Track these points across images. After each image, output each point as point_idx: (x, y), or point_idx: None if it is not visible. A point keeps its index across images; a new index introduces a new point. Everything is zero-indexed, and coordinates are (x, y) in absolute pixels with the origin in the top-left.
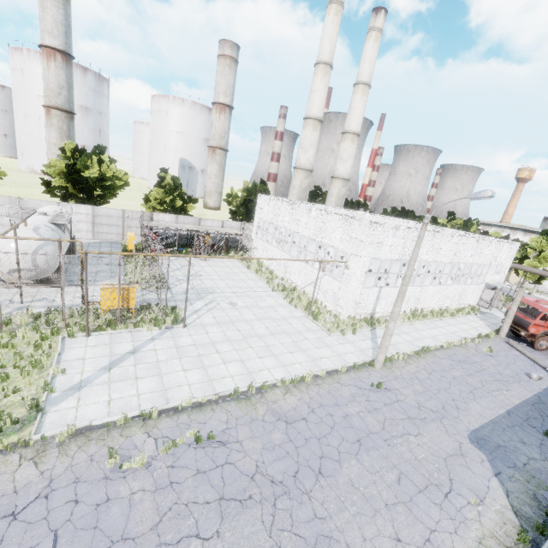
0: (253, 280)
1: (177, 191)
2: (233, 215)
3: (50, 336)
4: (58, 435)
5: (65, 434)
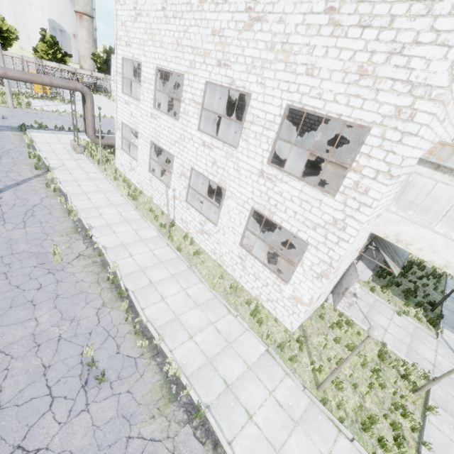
0: (111, 103)
1: (56, 47)
2: (99, 70)
3: (19, 96)
4: (39, 109)
5: (41, 109)
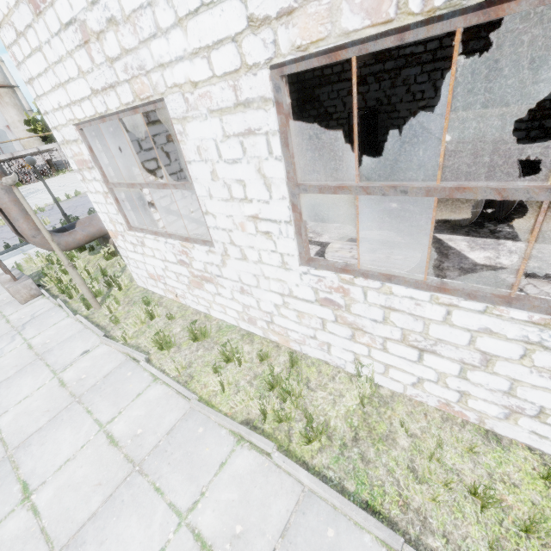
0: None
1: None
2: (47, 141)
3: None
4: None
5: None
